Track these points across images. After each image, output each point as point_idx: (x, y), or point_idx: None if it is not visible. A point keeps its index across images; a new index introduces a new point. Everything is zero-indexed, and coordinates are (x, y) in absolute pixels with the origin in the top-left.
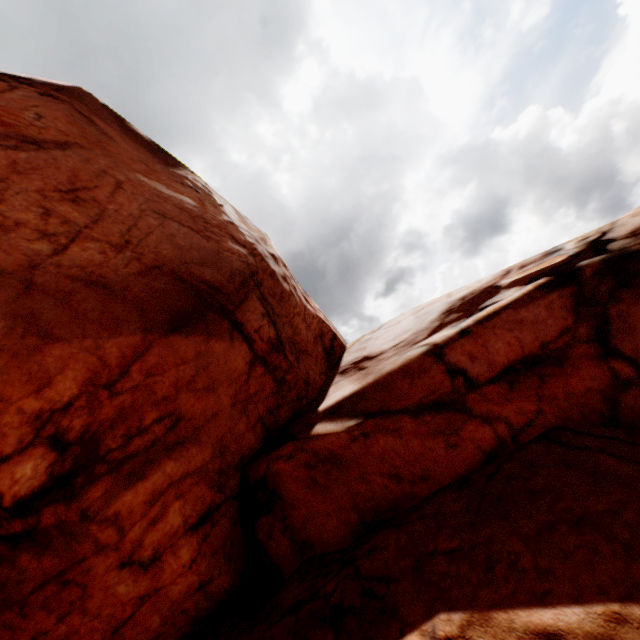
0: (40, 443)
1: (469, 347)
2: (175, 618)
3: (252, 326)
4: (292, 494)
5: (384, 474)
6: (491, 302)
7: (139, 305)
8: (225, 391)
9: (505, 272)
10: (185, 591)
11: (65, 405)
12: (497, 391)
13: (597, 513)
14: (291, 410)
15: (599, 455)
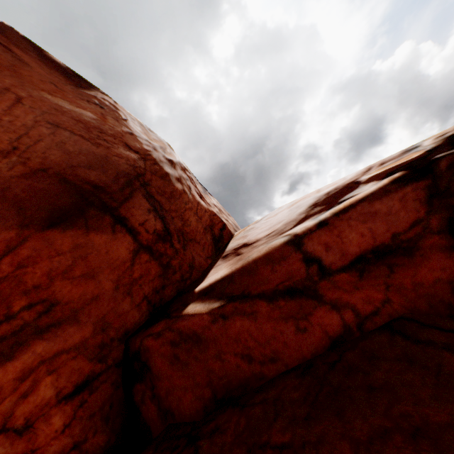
0: None
1: (325, 237)
2: None
3: (137, 220)
4: (158, 368)
5: (238, 354)
6: (350, 196)
7: (19, 204)
8: (107, 277)
9: (367, 169)
10: (60, 451)
11: None
12: (347, 279)
13: (438, 425)
14: (176, 289)
15: (444, 353)
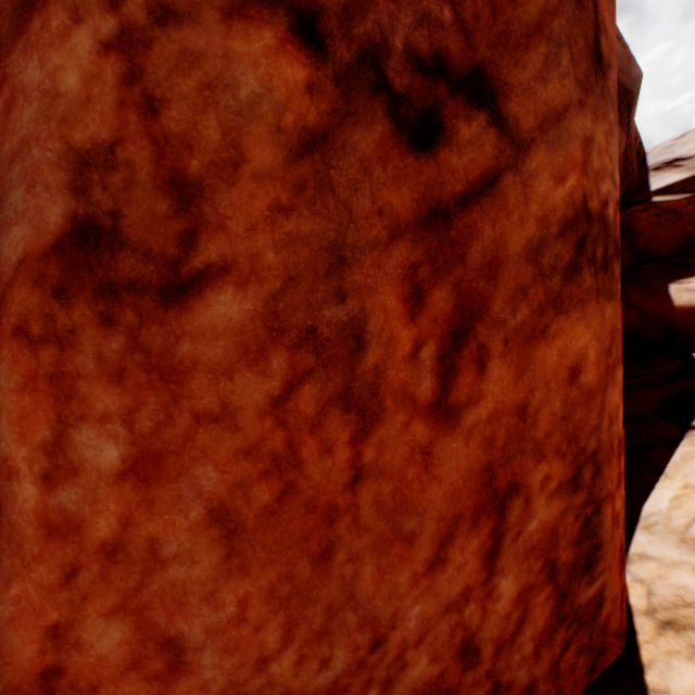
0: None
1: None
2: None
3: (630, 125)
4: (642, 230)
5: None
6: None
7: None
8: None
9: None
10: None
11: None
12: None
13: None
14: (622, 191)
15: None
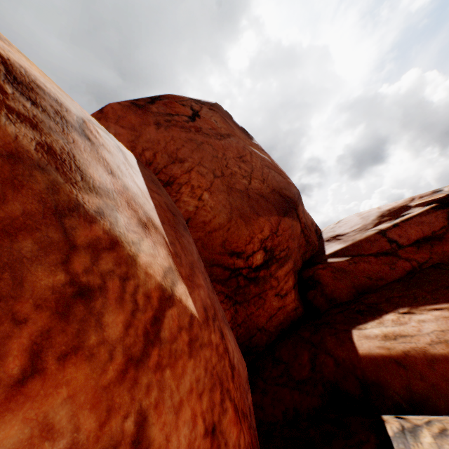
0: (261, 249)
1: (398, 231)
2: (287, 318)
3: (300, 216)
4: (326, 281)
5: (364, 277)
6: (407, 213)
7: (273, 205)
8: (296, 241)
9: (411, 199)
10: (291, 309)
11: (266, 238)
12: (411, 249)
13: None
14: (310, 254)
15: None
